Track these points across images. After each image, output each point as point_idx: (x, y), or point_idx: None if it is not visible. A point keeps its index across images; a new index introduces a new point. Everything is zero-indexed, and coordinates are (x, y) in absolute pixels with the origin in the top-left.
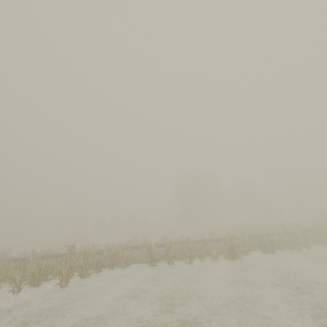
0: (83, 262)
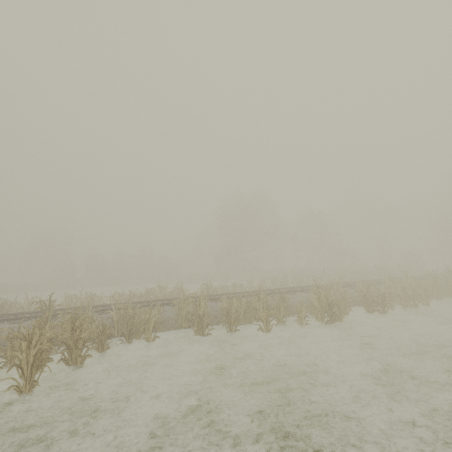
0: (70, 337)
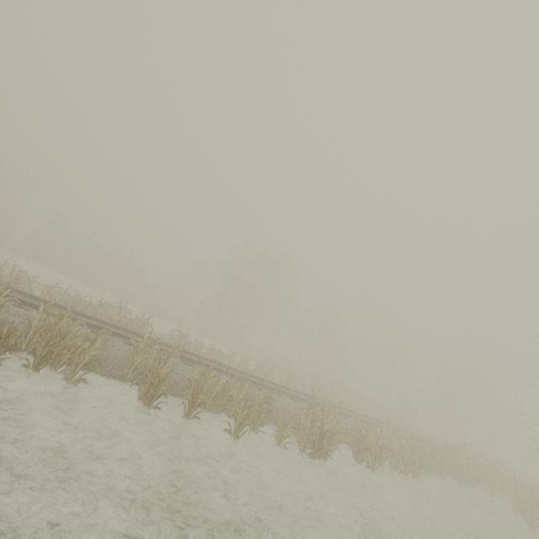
0: None
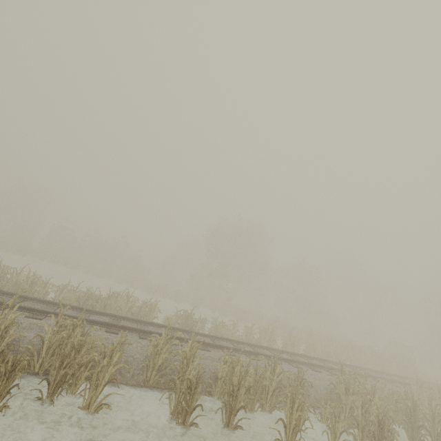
0: None
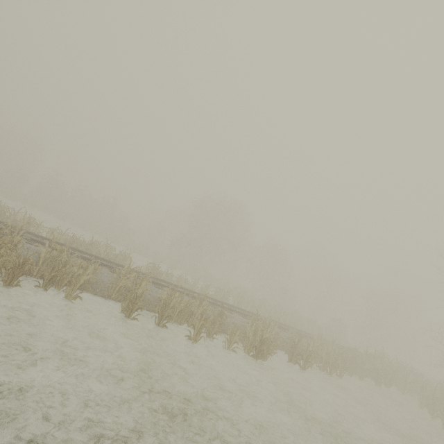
0: None
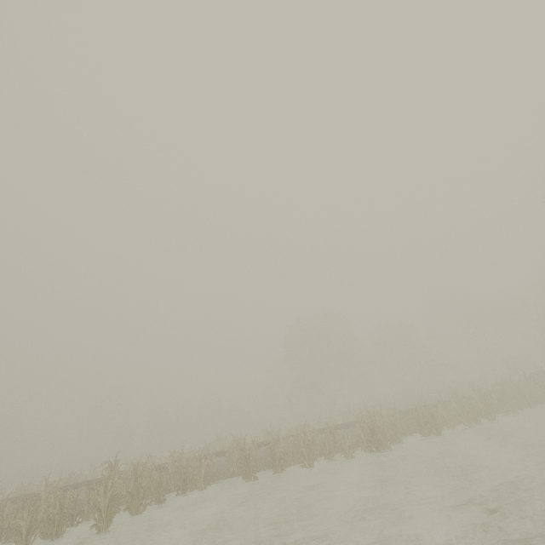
0: (134, 486)
